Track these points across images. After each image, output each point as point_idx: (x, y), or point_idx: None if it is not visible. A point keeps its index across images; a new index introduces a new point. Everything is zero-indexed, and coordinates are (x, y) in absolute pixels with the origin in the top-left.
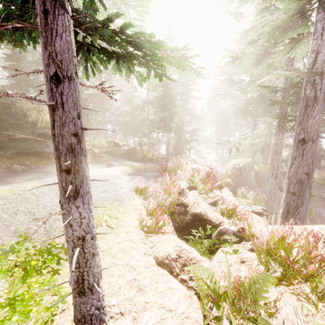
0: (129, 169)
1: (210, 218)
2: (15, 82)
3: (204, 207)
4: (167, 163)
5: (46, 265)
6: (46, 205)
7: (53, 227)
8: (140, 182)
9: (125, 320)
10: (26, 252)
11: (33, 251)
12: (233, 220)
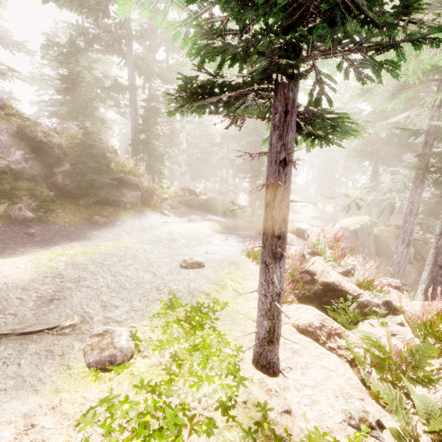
0: (216, 225)
1: (347, 289)
2: (71, 110)
3: (336, 276)
4: None
5: (204, 322)
6: (159, 264)
7: (191, 287)
8: (238, 242)
9: (295, 373)
10: (184, 308)
11: (188, 308)
12: (371, 292)
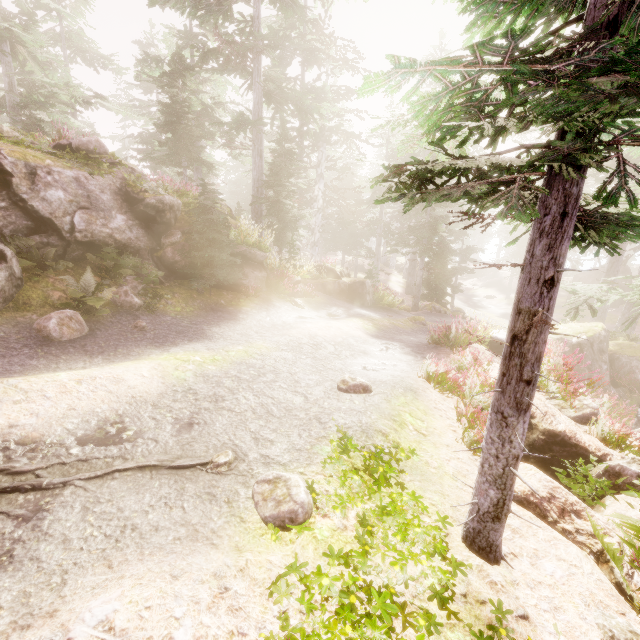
0: (369, 325)
1: (585, 444)
2: (172, 152)
3: (567, 423)
4: (451, 326)
5: (389, 475)
6: (308, 383)
7: (363, 423)
8: (405, 354)
9: (522, 562)
10: (361, 454)
11: (366, 453)
12: (623, 453)
